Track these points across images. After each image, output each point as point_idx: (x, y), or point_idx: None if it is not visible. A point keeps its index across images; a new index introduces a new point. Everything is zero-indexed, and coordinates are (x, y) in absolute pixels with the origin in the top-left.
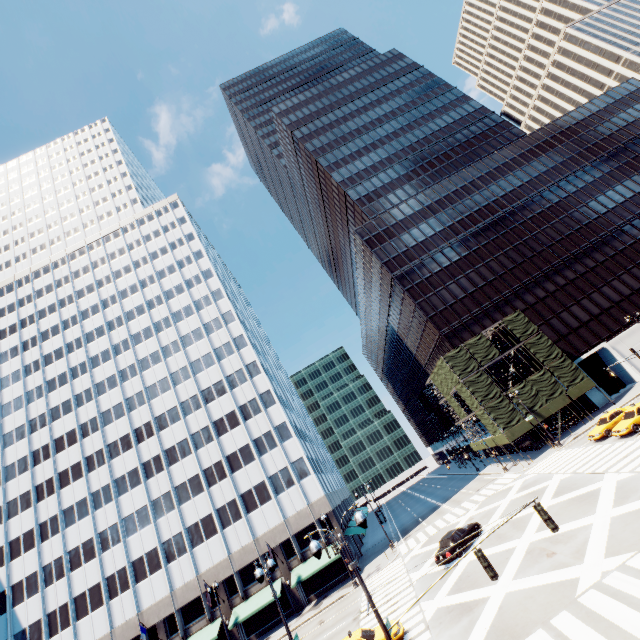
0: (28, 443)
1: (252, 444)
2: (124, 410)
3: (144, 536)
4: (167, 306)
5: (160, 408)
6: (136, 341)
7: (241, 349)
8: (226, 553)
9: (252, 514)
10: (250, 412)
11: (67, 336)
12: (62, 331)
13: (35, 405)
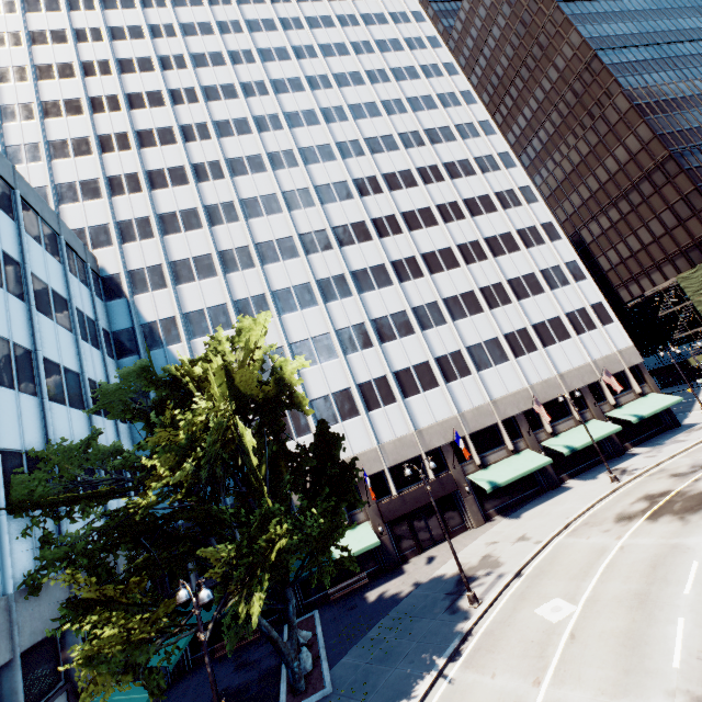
0: (197, 192)
1: (540, 274)
2: (352, 192)
3: (407, 346)
4: (398, 86)
5: (406, 203)
6: (356, 114)
7: (508, 168)
8: (523, 383)
9: (550, 348)
10: (531, 240)
11: (240, 73)
12: (231, 63)
13: (198, 146)
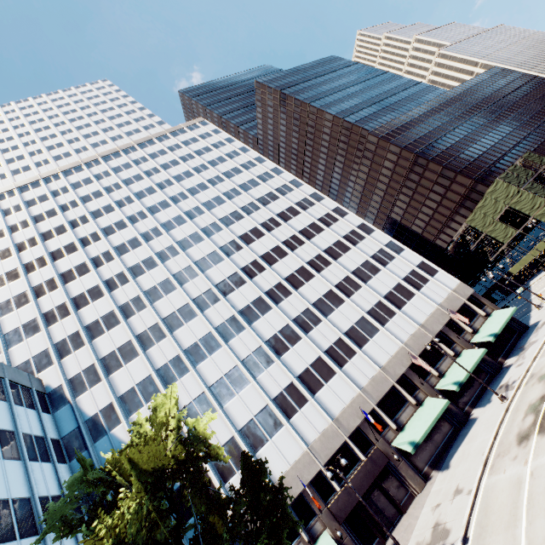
0: (111, 299)
1: (371, 259)
2: (221, 256)
3: (299, 350)
4: (230, 181)
5: (261, 249)
6: (209, 207)
7: (320, 201)
8: (398, 344)
9: (404, 308)
10: (355, 239)
11: (125, 211)
12: (118, 208)
13: (106, 267)
